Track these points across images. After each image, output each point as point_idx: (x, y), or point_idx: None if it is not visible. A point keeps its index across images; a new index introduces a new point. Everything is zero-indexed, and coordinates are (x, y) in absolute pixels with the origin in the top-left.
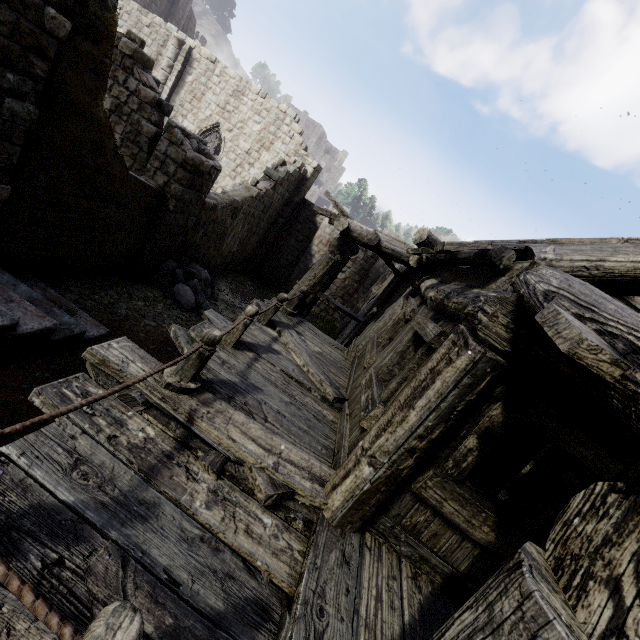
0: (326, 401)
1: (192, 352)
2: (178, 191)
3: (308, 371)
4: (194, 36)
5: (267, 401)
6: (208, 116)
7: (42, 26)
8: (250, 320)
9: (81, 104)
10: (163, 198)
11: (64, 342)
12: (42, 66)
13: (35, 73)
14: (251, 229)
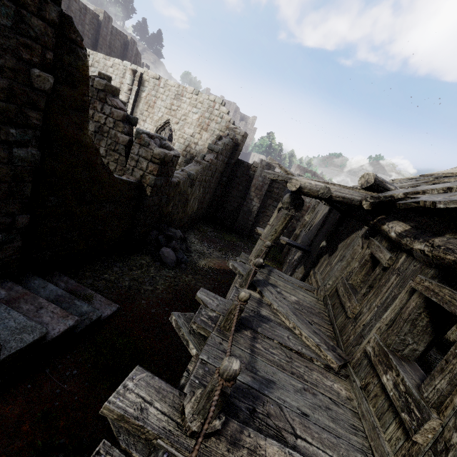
0: (330, 369)
1: (216, 401)
2: (152, 180)
3: (300, 334)
4: (141, 66)
5: (284, 398)
6: (160, 117)
7: (30, 85)
8: (244, 304)
9: (72, 136)
10: (141, 188)
11: (86, 329)
12: (36, 116)
13: (32, 123)
14: (205, 191)
